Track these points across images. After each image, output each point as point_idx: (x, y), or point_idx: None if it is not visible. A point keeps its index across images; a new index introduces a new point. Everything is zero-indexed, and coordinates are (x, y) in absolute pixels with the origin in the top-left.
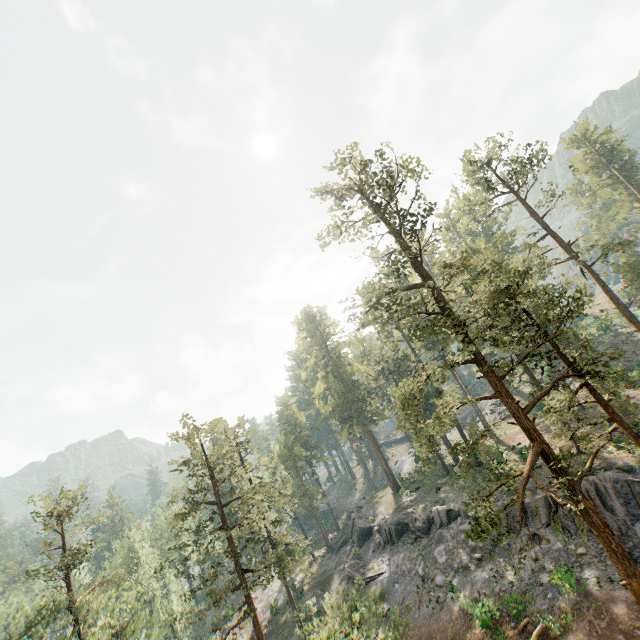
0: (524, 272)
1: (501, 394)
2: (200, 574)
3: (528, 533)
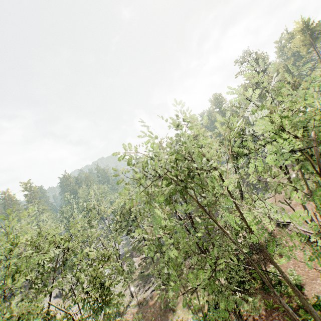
0: (288, 82)
1: None
2: None
3: None
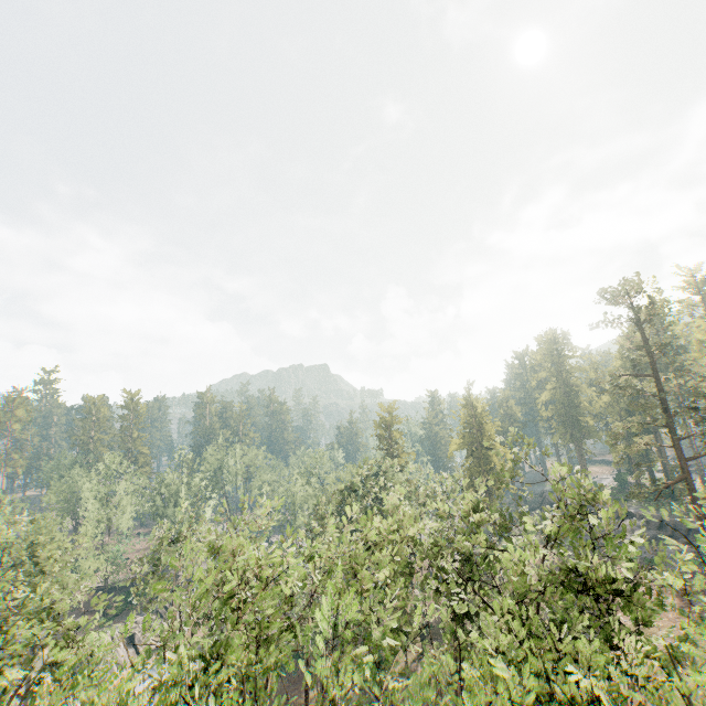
0: None
1: (674, 447)
2: (468, 473)
3: (684, 541)
